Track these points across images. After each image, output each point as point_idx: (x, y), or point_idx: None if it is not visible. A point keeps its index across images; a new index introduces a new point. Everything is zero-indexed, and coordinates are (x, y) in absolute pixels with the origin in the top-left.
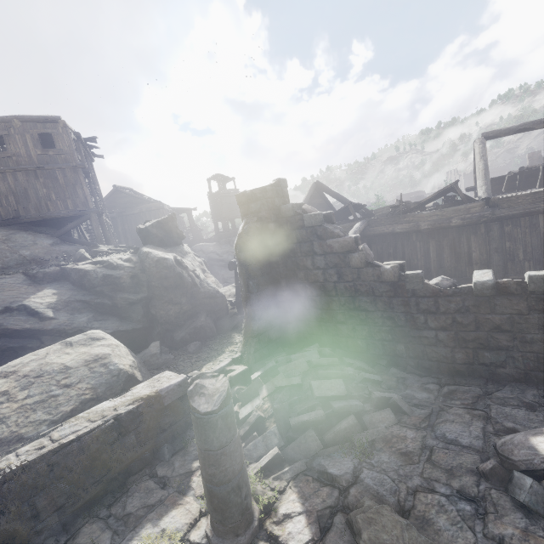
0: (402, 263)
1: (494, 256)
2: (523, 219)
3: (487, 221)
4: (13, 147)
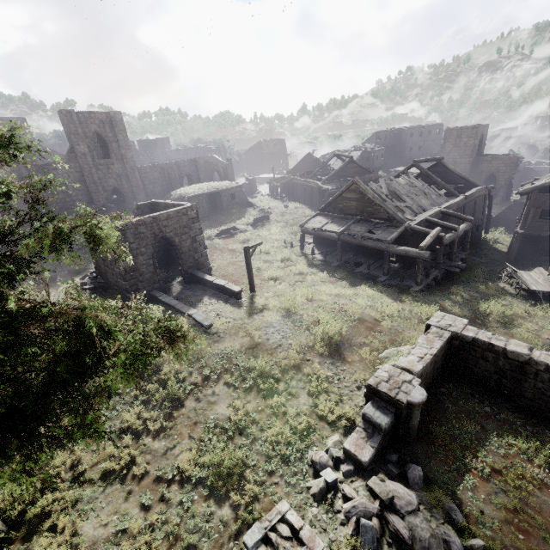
0: None
1: None
2: None
3: None
4: (431, 134)
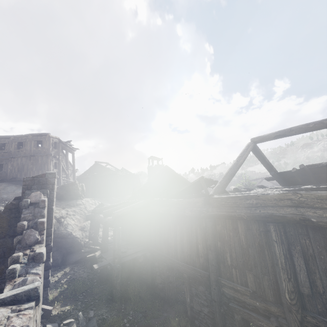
0: (34, 253)
1: (209, 253)
2: (227, 221)
3: (205, 216)
4: (25, 146)
